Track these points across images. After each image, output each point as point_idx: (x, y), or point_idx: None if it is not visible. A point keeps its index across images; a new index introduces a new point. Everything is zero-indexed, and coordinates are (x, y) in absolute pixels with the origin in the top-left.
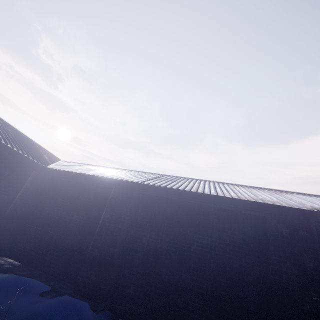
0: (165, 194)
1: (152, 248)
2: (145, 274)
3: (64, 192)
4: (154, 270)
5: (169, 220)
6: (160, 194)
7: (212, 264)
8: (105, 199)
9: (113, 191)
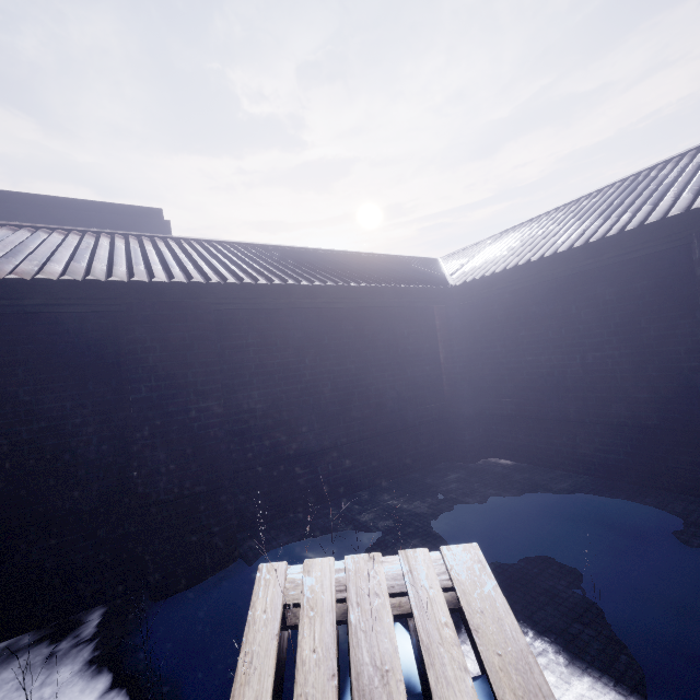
0: None
1: None
2: None
3: (522, 316)
4: None
5: None
6: None
7: None
8: (664, 285)
9: None
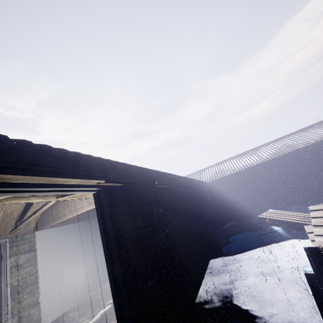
0: (282, 159)
1: (291, 182)
2: (296, 191)
3: (225, 187)
4: (298, 188)
5: (289, 167)
6: (279, 160)
7: (321, 172)
8: (250, 178)
9: (256, 171)
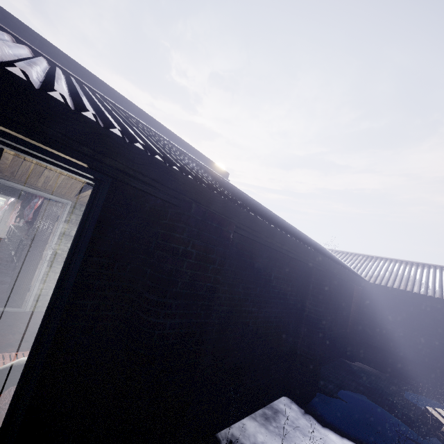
0: None
1: None
2: None
3: (395, 308)
4: None
5: None
6: None
7: None
8: None
9: None
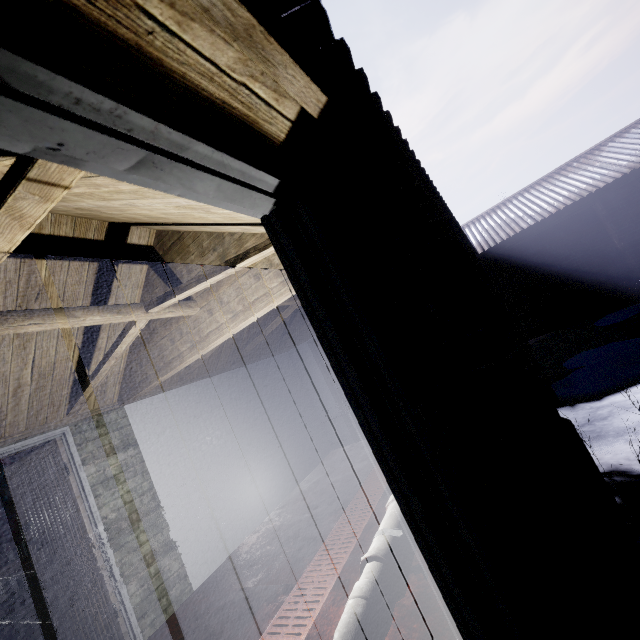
0: None
1: None
2: None
3: (519, 259)
4: None
5: None
6: None
7: None
8: (585, 224)
9: (605, 203)
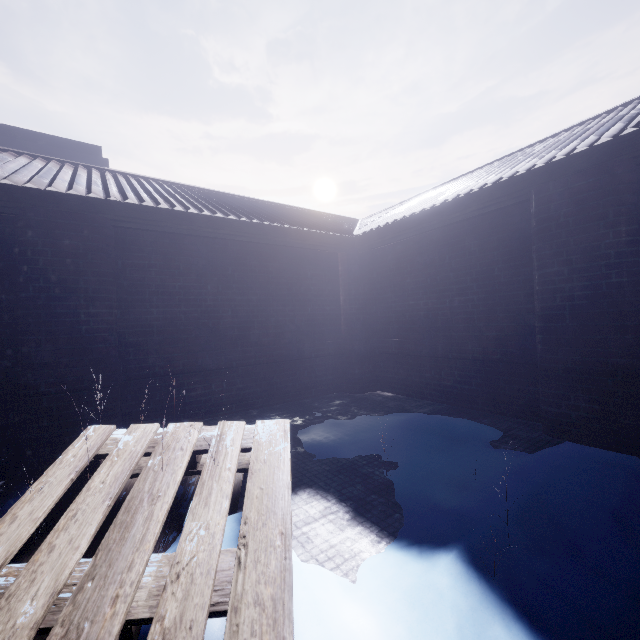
0: None
1: None
2: None
3: (409, 265)
4: None
5: None
6: None
7: None
8: (513, 238)
9: (538, 203)
